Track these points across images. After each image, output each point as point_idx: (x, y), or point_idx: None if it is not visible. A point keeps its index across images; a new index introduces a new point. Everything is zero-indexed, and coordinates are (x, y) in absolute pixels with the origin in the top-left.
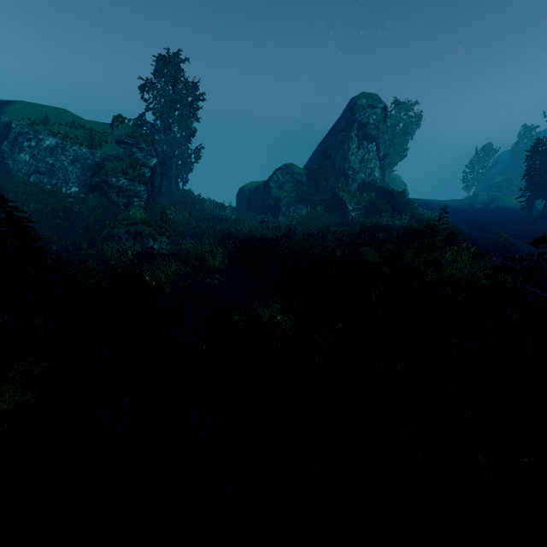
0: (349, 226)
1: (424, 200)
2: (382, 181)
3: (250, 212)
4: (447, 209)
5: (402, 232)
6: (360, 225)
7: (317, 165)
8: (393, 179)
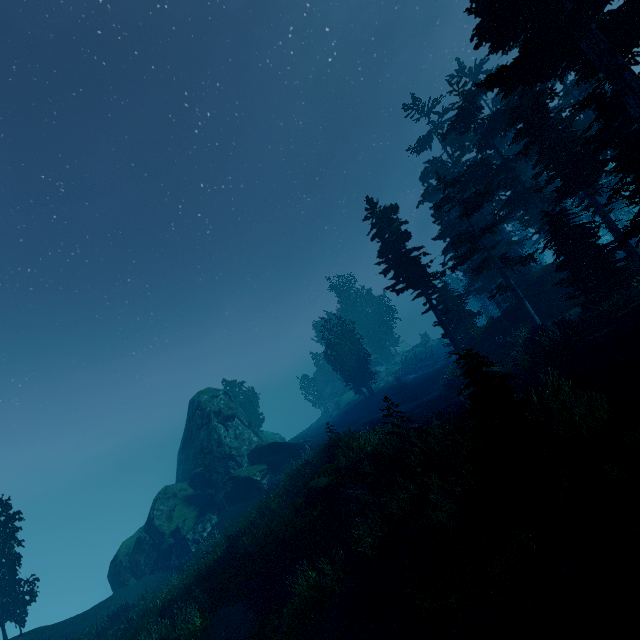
0: (276, 489)
1: (299, 435)
2: (262, 441)
3: (146, 577)
4: (321, 428)
5: (317, 458)
6: (283, 480)
7: (195, 469)
8: (266, 436)
